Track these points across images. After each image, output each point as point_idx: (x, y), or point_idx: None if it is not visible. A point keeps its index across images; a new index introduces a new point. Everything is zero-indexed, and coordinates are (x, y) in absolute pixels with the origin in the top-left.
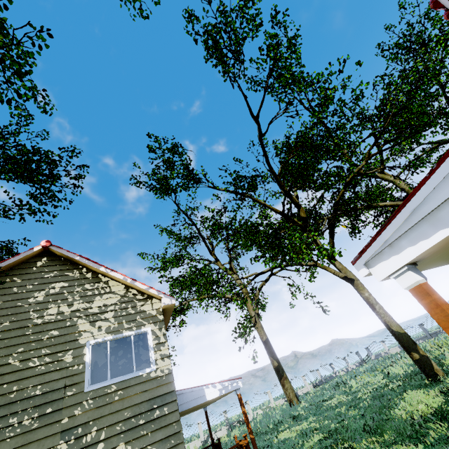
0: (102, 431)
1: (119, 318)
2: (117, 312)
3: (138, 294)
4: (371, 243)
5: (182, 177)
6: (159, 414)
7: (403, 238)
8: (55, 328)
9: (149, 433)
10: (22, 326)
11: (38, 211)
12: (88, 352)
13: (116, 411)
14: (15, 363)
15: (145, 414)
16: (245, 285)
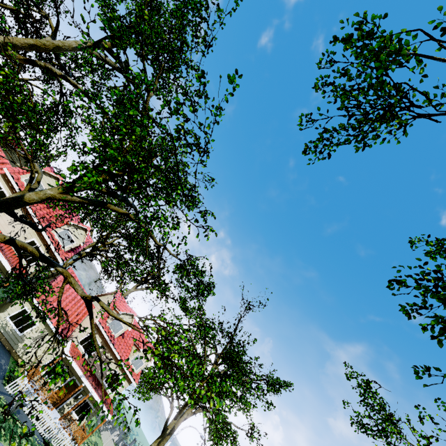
0: None
1: None
2: None
3: None
4: None
5: None
6: None
7: None
8: None
9: None
10: None
11: None
12: None
13: None
14: None
15: None
16: None
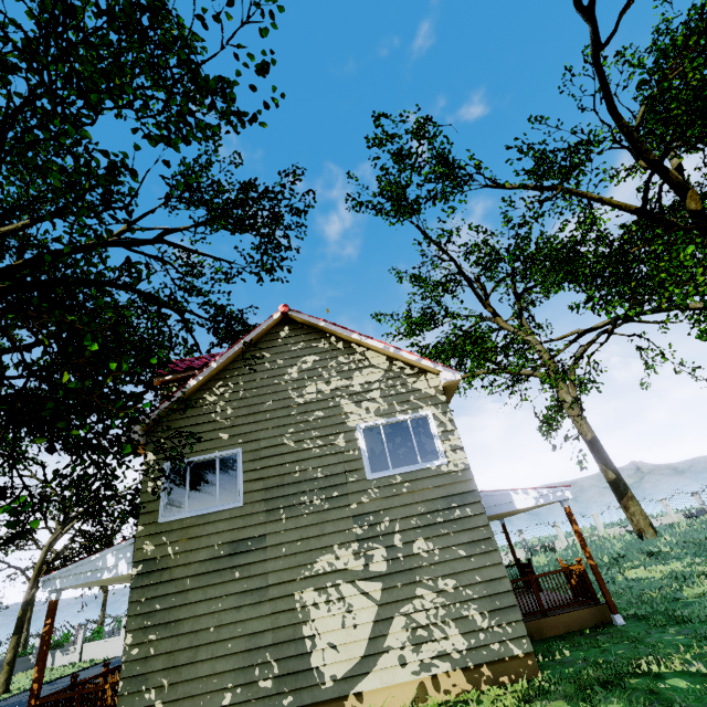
0: (396, 522)
1: (388, 399)
2: (384, 391)
3: (406, 367)
4: None
5: (436, 178)
6: (461, 515)
7: None
8: (318, 409)
9: (451, 533)
10: (285, 406)
11: (272, 267)
12: (361, 437)
13: (407, 504)
14: (290, 443)
15: (442, 512)
16: (558, 352)
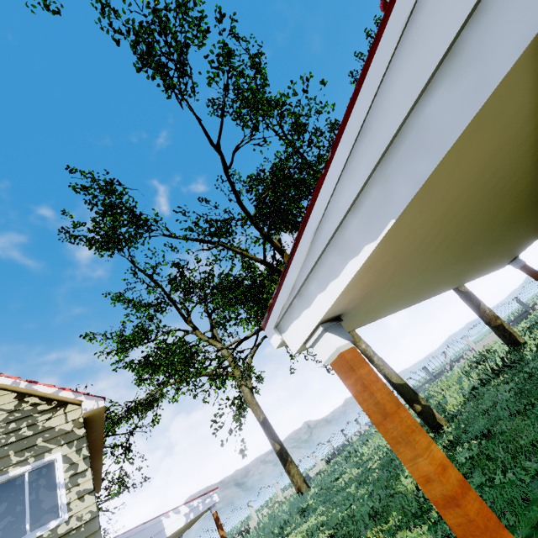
0: None
1: (2, 450)
2: None
3: (41, 403)
4: (278, 293)
5: (126, 224)
6: None
7: (311, 281)
8: None
9: None
10: None
11: None
12: None
13: None
14: None
15: None
16: (226, 357)
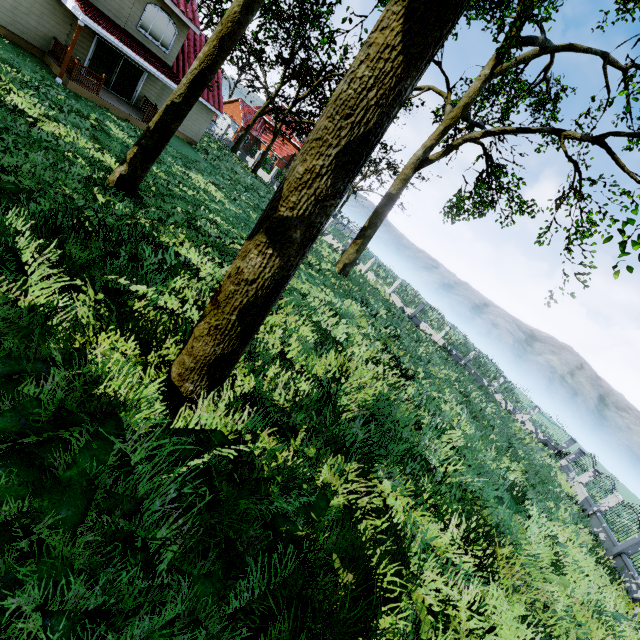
0: None
1: None
2: None
3: None
4: None
5: None
6: None
7: None
8: None
9: None
10: None
11: None
12: None
13: None
14: None
15: None
16: None
